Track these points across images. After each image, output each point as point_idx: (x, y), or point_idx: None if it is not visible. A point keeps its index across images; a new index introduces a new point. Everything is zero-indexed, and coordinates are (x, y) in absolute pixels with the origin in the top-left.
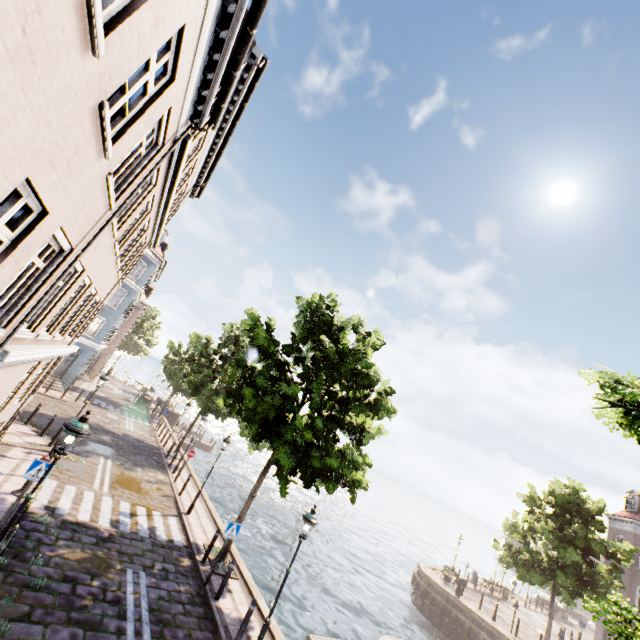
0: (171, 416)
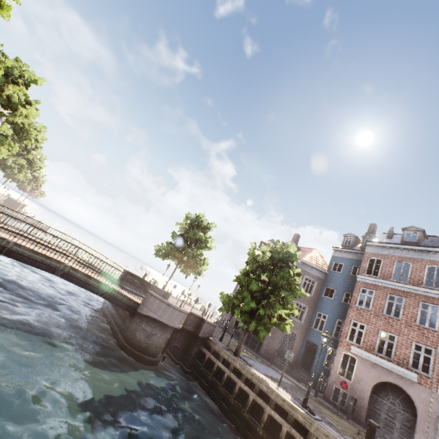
0: (14, 203)
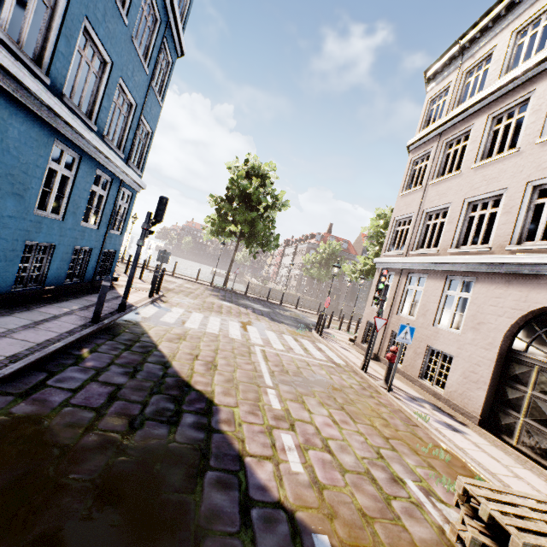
0: None
